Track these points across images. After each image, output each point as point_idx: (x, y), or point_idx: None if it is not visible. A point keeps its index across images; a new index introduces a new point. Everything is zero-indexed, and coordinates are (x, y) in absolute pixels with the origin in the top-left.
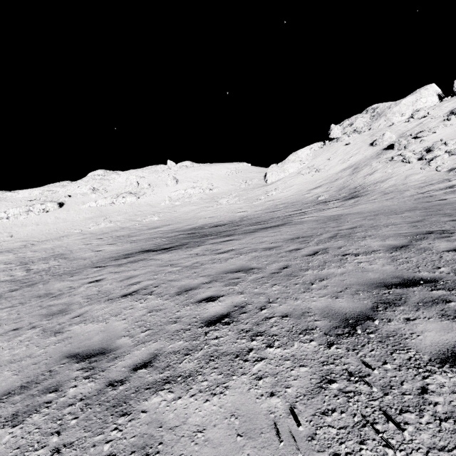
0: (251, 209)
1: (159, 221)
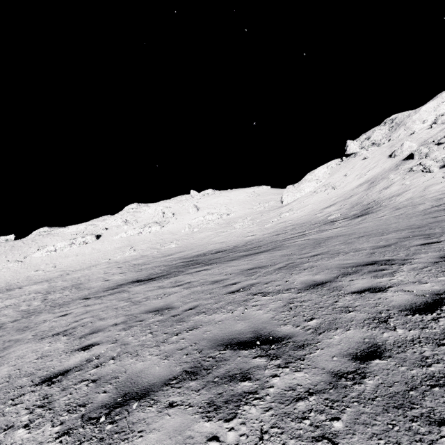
0: (260, 232)
1: (176, 248)
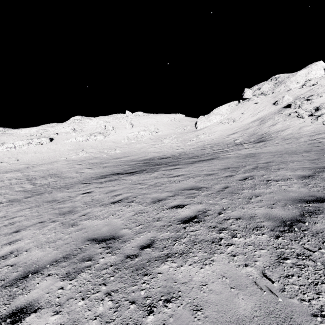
0: (186, 147)
1: (121, 153)
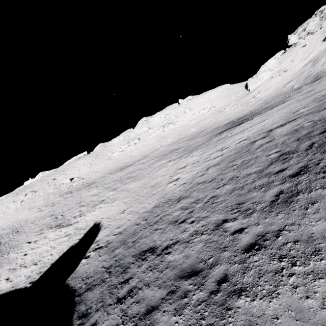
0: (250, 107)
1: (197, 130)
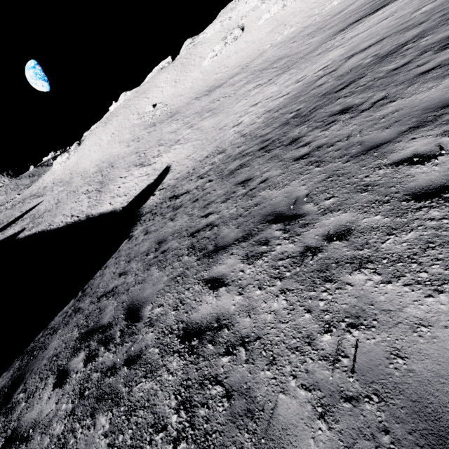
0: None
1: (340, 4)
